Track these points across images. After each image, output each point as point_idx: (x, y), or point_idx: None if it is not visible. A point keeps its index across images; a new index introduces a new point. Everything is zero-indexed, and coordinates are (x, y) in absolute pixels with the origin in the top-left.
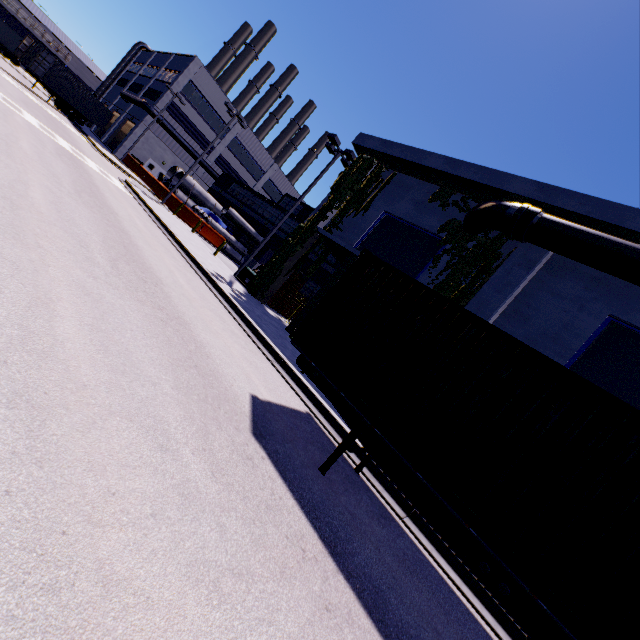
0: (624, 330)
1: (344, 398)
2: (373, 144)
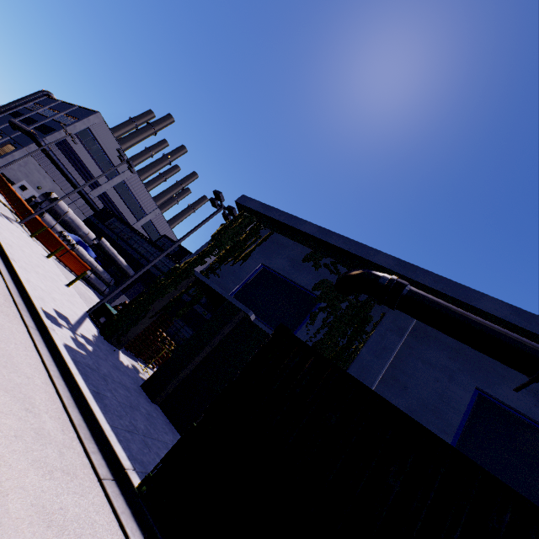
0: (491, 404)
1: None
2: (254, 205)
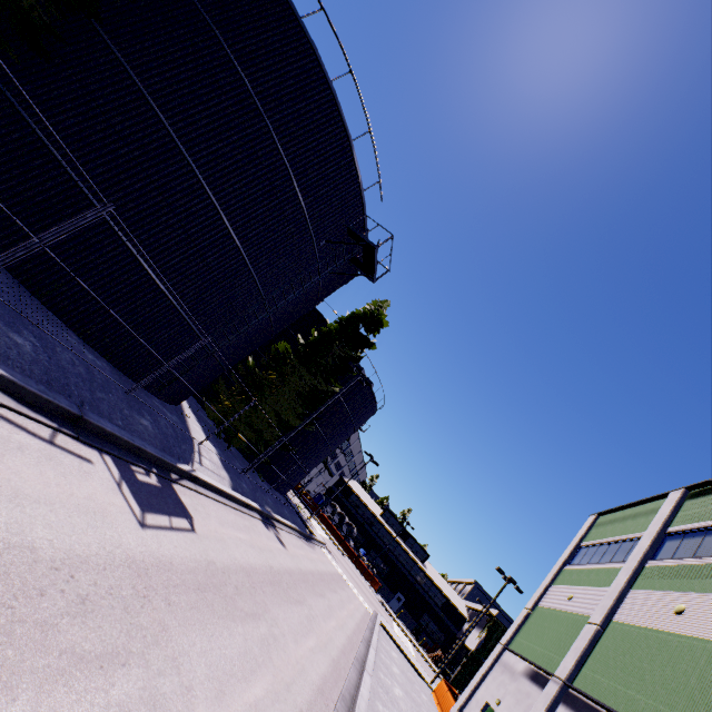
0: None
1: None
2: (506, 623)
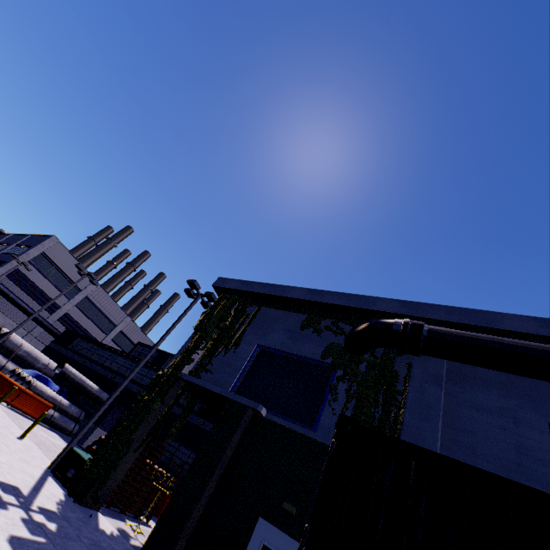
0: None
1: None
2: (234, 284)
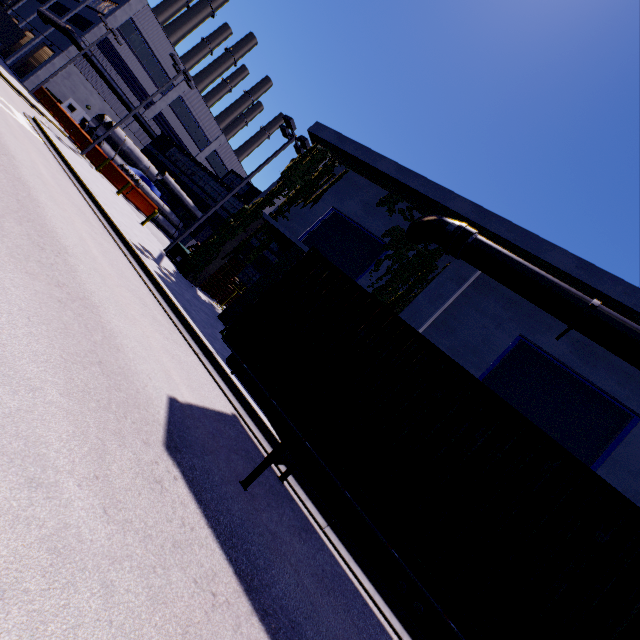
0: (529, 349)
1: (276, 406)
2: (329, 136)
